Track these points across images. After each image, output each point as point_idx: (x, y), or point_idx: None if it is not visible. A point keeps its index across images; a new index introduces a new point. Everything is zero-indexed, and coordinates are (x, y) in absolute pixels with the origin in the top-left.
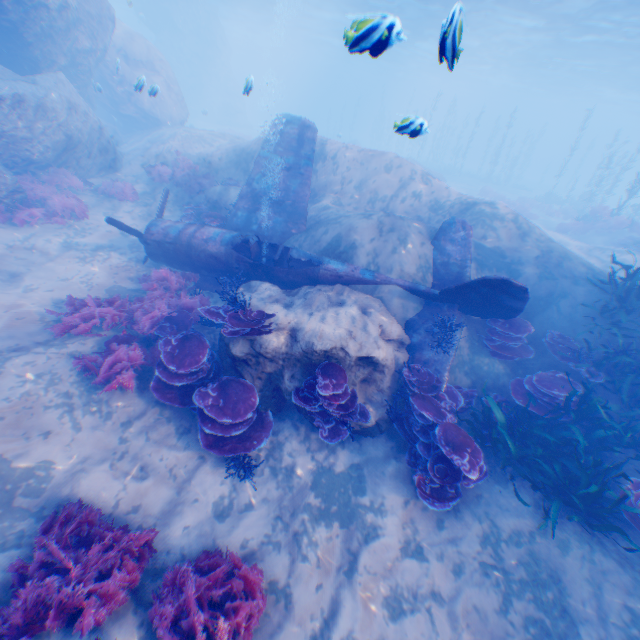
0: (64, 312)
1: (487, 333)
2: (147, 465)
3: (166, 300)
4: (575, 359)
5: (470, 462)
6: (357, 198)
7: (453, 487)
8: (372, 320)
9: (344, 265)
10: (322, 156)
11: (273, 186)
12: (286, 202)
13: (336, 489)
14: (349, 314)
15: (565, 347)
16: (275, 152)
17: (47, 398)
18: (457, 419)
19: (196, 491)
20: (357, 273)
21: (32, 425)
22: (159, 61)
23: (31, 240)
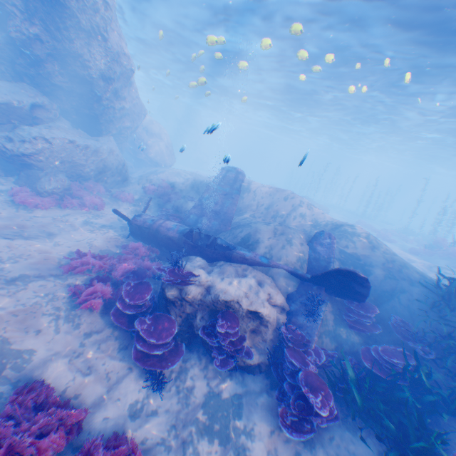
0: (73, 258)
1: (345, 309)
2: (93, 366)
3: (134, 260)
4: (412, 339)
5: (322, 401)
6: (265, 214)
7: (310, 424)
8: (263, 288)
9: (249, 251)
10: (247, 189)
11: (214, 202)
12: (220, 211)
13: (221, 412)
14: (247, 281)
15: (405, 328)
16: (218, 184)
17: (46, 308)
18: (320, 372)
19: (120, 392)
20: (257, 257)
21: (32, 323)
22: (164, 134)
23: (67, 217)
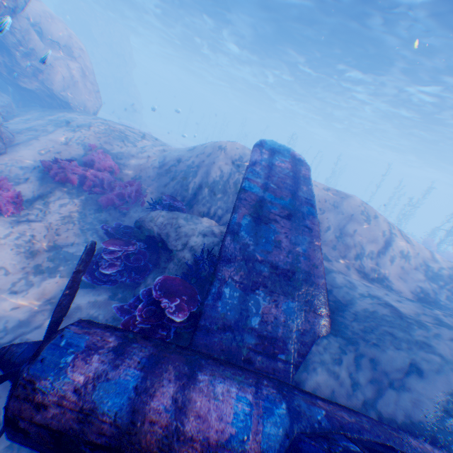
0: None
1: None
2: None
3: None
4: None
5: None
6: (341, 250)
7: None
8: None
9: None
10: None
11: (272, 241)
12: (297, 272)
13: None
14: None
15: None
16: (265, 187)
17: None
18: None
19: None
20: None
21: None
22: (79, 48)
23: None
